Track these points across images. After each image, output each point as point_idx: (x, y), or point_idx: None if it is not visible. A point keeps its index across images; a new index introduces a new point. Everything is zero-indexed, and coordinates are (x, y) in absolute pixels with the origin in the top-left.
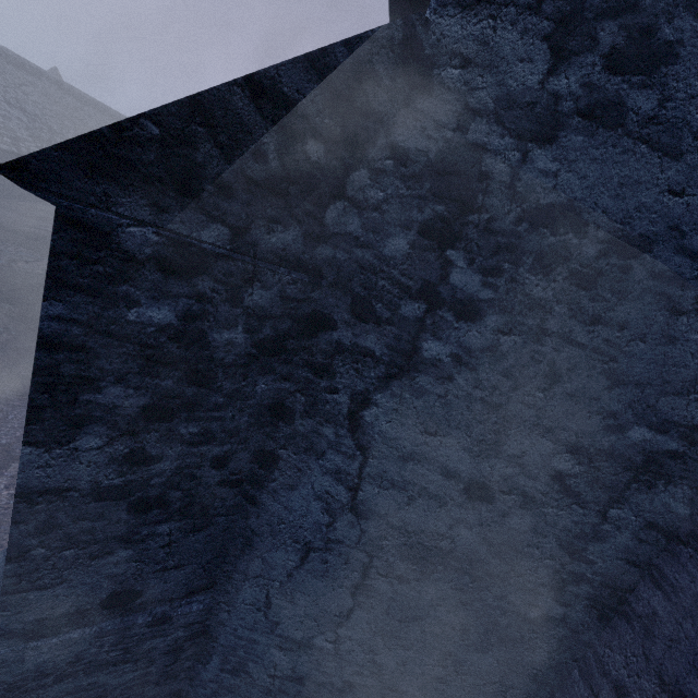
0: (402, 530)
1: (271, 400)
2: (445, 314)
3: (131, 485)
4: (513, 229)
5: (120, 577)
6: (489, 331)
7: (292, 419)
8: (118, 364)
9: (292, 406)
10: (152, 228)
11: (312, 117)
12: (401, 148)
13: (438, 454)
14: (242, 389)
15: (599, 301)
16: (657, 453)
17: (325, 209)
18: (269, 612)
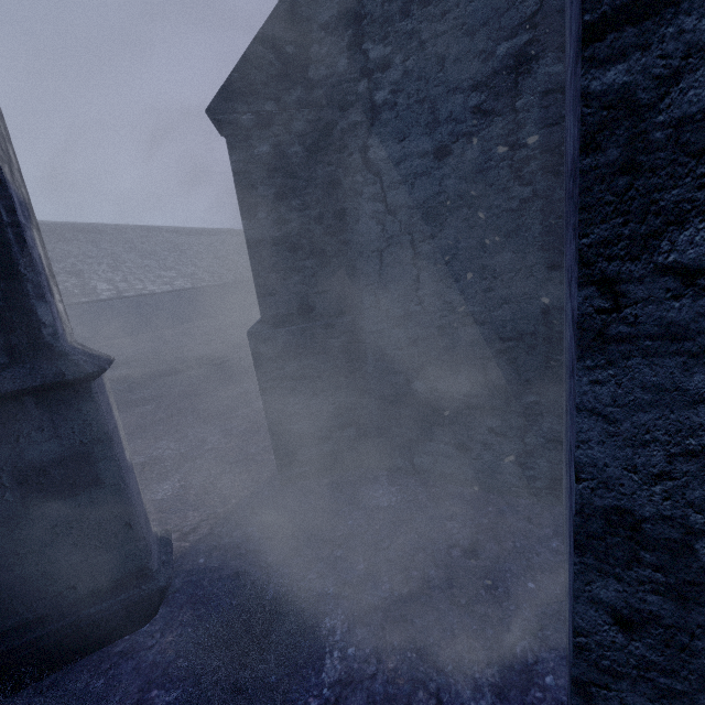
0: (418, 206)
1: (327, 179)
2: (377, 76)
3: (284, 237)
4: (382, 11)
5: (300, 295)
6: (399, 66)
7: (341, 184)
8: (259, 176)
9: (338, 177)
10: (249, 114)
11: (282, 37)
12: (324, 23)
13: (412, 148)
14: (311, 176)
15: (439, 5)
16: (519, 50)
17: (307, 73)
18: (381, 306)
